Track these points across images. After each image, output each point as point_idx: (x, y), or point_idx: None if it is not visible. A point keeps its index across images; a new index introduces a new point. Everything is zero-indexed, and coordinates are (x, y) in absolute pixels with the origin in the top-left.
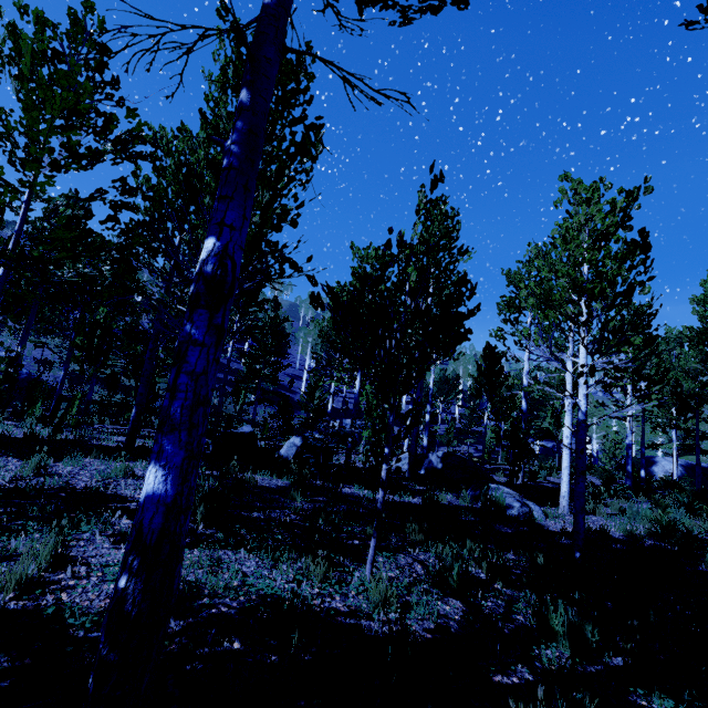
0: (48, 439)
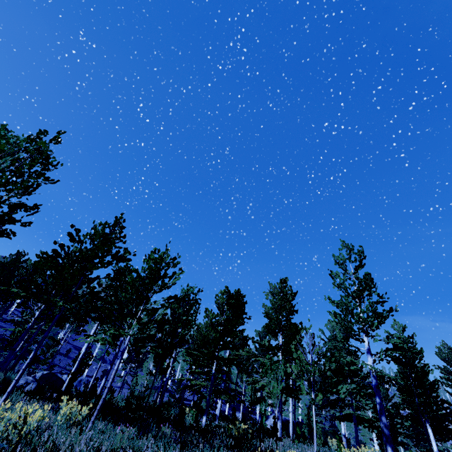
0: None
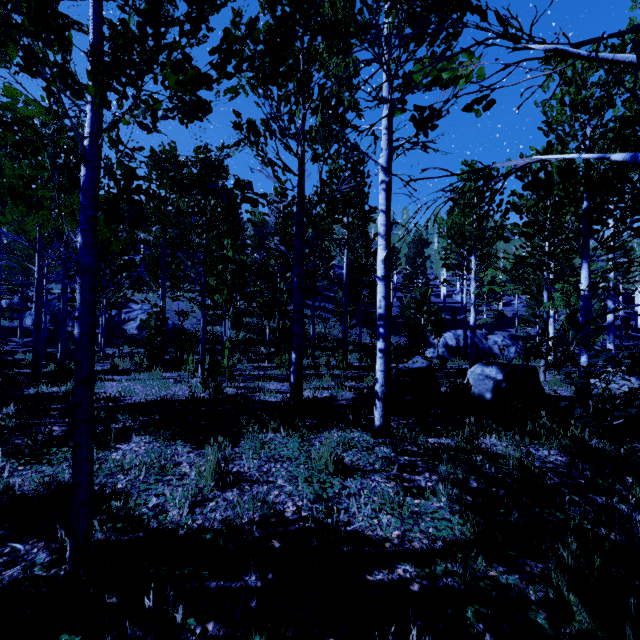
0: (209, 401)
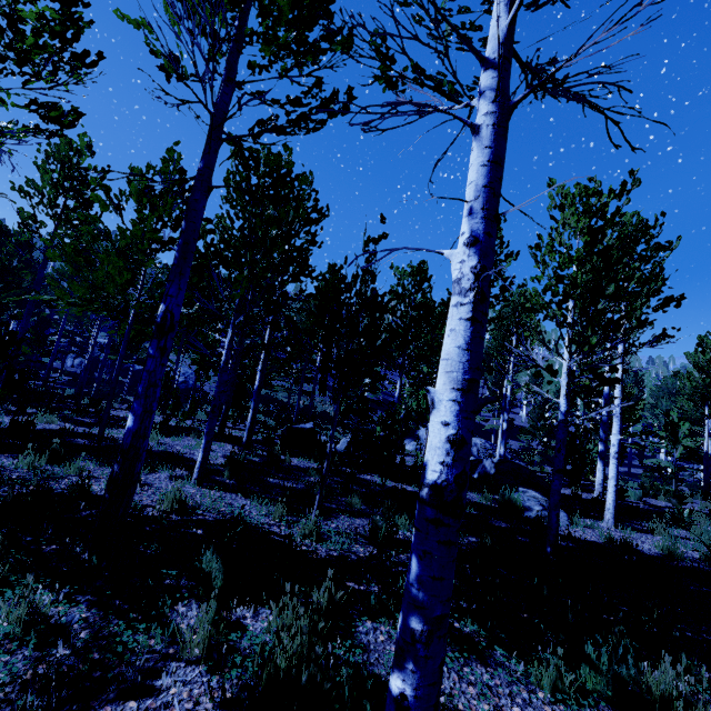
0: (174, 425)
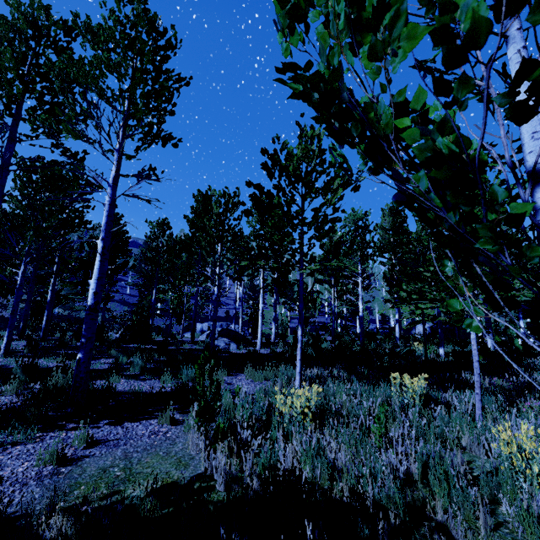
0: None
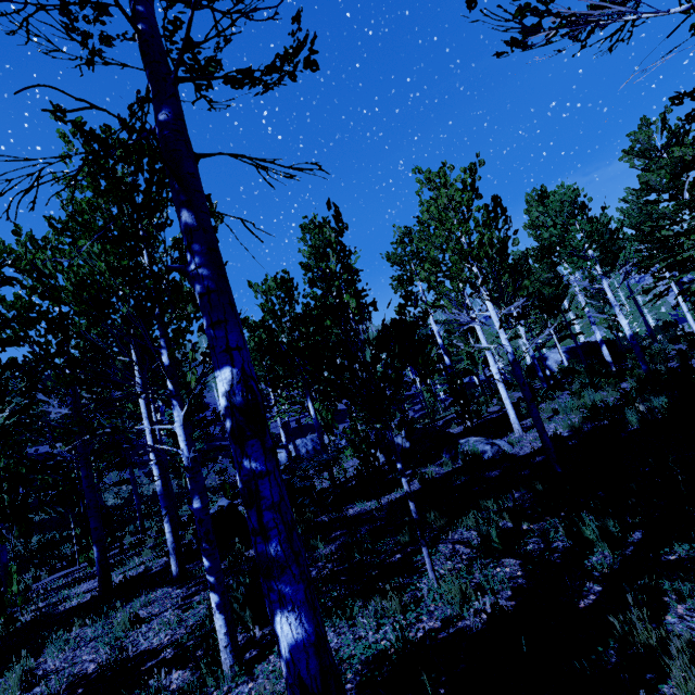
0: None
